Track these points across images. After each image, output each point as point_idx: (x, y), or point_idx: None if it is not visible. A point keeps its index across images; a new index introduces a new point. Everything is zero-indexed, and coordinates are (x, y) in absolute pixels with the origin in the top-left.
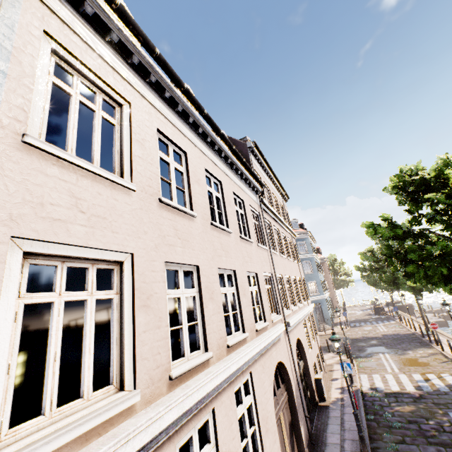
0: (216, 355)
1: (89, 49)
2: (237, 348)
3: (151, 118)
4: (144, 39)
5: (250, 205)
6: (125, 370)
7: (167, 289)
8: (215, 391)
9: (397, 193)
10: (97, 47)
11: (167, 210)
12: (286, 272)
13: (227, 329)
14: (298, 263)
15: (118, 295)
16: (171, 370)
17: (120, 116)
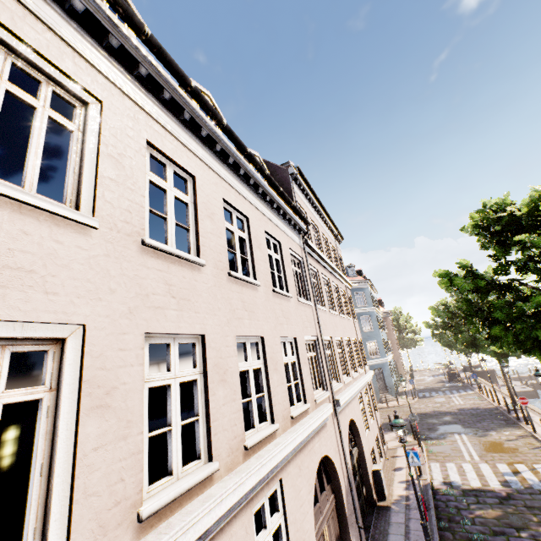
0: (226, 465)
1: (29, 16)
2: (261, 448)
3: (138, 125)
4: (125, 12)
5: (290, 248)
6: (51, 520)
7: (186, 353)
8: (220, 523)
9: (479, 234)
10: (44, 15)
11: (154, 256)
12: (337, 334)
13: (259, 407)
14: (353, 321)
15: (52, 392)
16: (143, 503)
17: (84, 119)
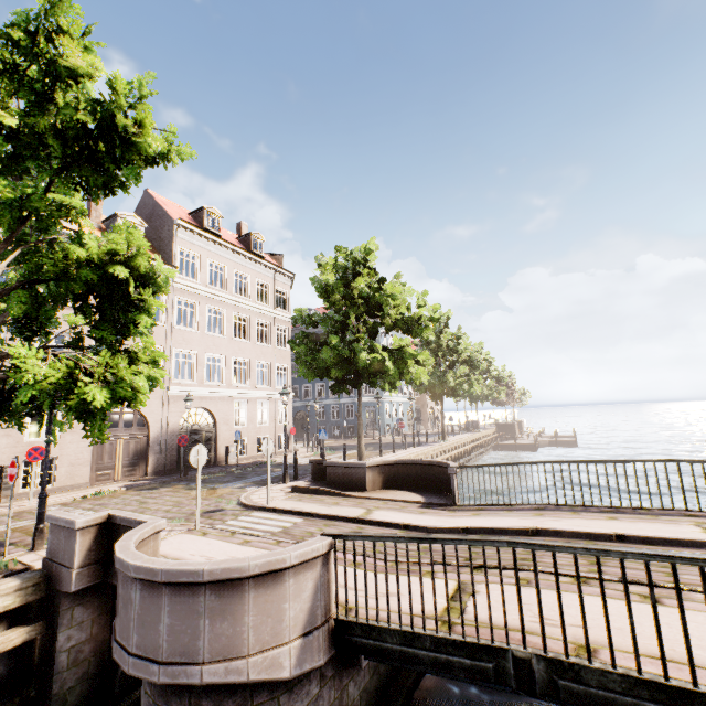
0: None
1: None
2: None
3: None
4: None
5: None
6: None
7: None
8: None
9: None
10: None
11: None
12: (215, 351)
13: None
14: (274, 348)
15: None
16: None
17: None
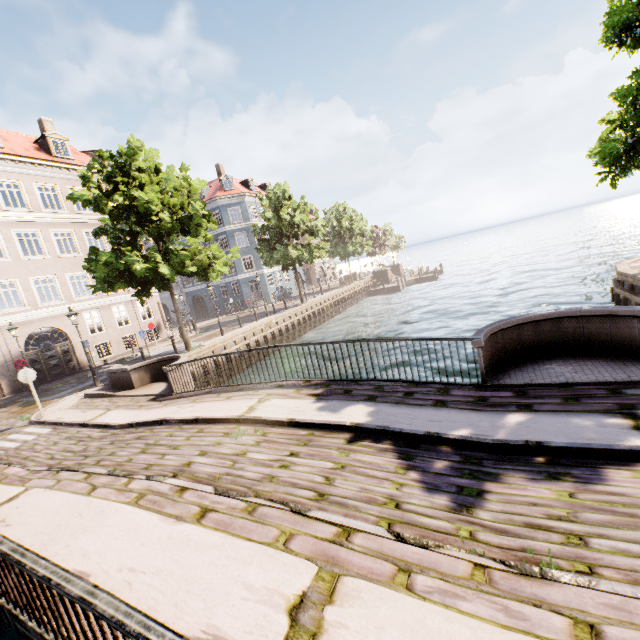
0: None
1: None
2: None
3: None
4: None
5: None
6: None
7: None
8: None
9: None
10: None
11: None
12: (41, 274)
13: None
14: None
15: None
16: None
17: None
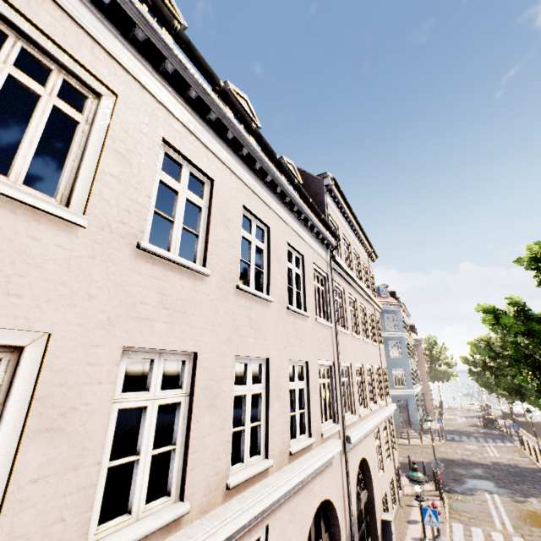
0: (200, 505)
1: (48, 2)
2: (247, 487)
3: (155, 122)
4: (154, 4)
5: (314, 263)
6: None
7: None
8: None
9: (538, 269)
10: (65, 2)
11: (150, 261)
12: (358, 360)
13: None
14: (379, 346)
15: None
16: None
17: (95, 111)
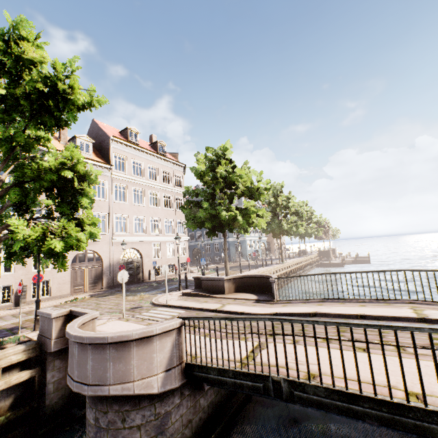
0: None
1: None
2: None
3: None
4: None
5: None
6: None
7: None
8: None
9: None
10: None
11: None
12: (139, 214)
13: None
14: (175, 211)
15: None
16: None
17: None
